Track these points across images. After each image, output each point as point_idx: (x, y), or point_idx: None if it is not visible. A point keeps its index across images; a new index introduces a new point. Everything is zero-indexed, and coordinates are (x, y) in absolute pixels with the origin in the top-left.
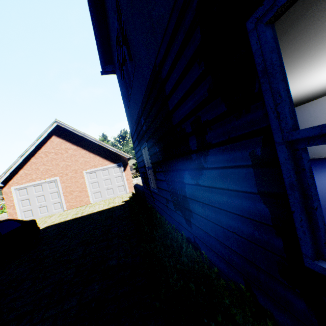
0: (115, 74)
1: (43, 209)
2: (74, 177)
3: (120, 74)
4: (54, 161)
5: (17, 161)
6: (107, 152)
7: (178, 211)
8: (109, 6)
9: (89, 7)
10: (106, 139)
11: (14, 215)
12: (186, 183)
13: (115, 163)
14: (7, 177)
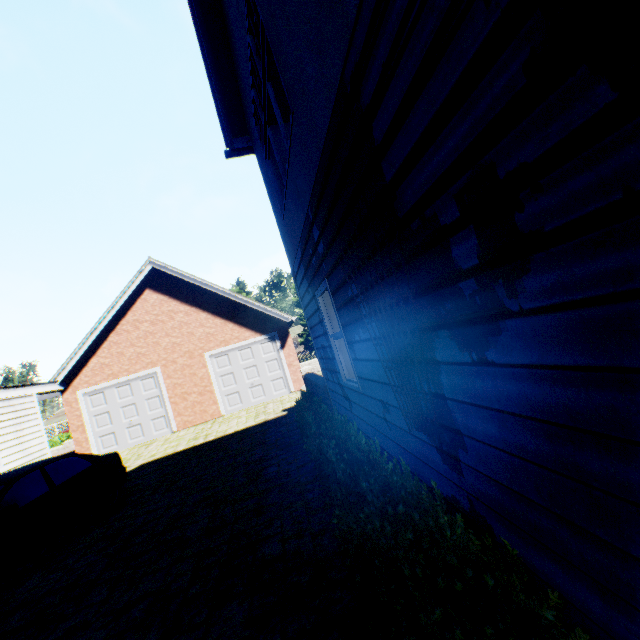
0: (254, 153)
1: (135, 431)
2: (187, 365)
3: (263, 148)
4: (151, 338)
5: (85, 341)
6: (248, 313)
7: (418, 432)
8: (233, 12)
9: (196, 25)
10: (244, 290)
11: (83, 443)
12: (441, 361)
13: (264, 333)
14: (69, 373)
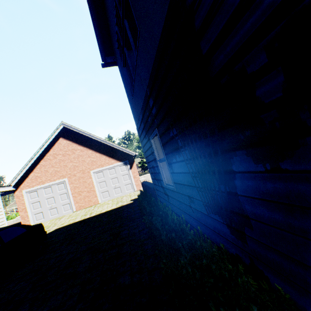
0: (117, 65)
1: (53, 211)
2: (81, 177)
3: (121, 61)
4: (62, 163)
5: (27, 164)
6: (113, 151)
7: (213, 215)
8: None
9: None
10: (111, 140)
11: (25, 218)
12: (237, 171)
13: (121, 161)
14: (18, 181)
